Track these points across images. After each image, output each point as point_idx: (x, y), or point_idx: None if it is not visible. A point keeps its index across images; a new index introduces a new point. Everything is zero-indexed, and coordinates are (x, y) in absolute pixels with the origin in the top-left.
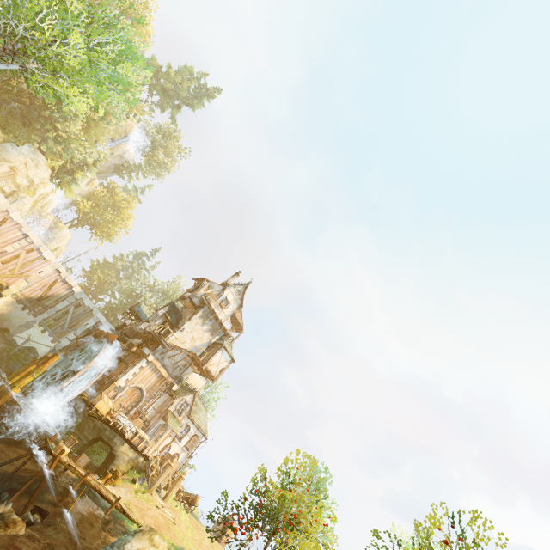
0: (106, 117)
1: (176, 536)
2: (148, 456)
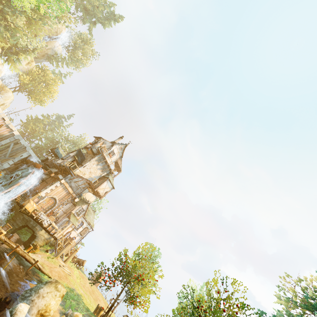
0: (44, 18)
1: (70, 282)
2: (56, 238)
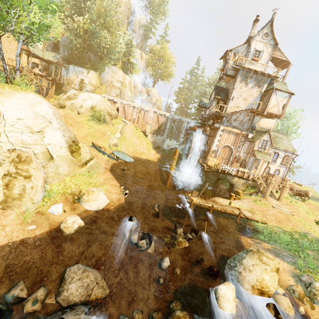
0: (106, 12)
1: (297, 224)
2: (254, 179)
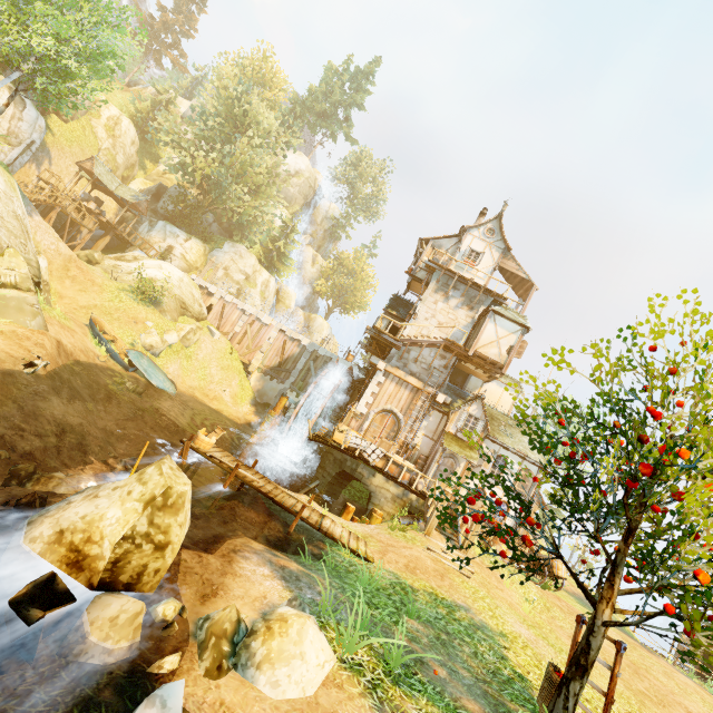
0: (252, 161)
1: (456, 590)
2: (425, 493)
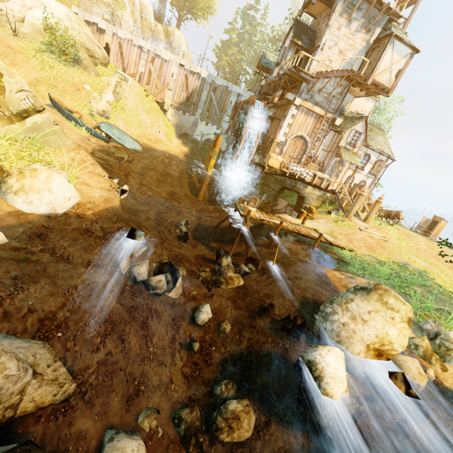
0: None
1: (393, 253)
2: (334, 191)
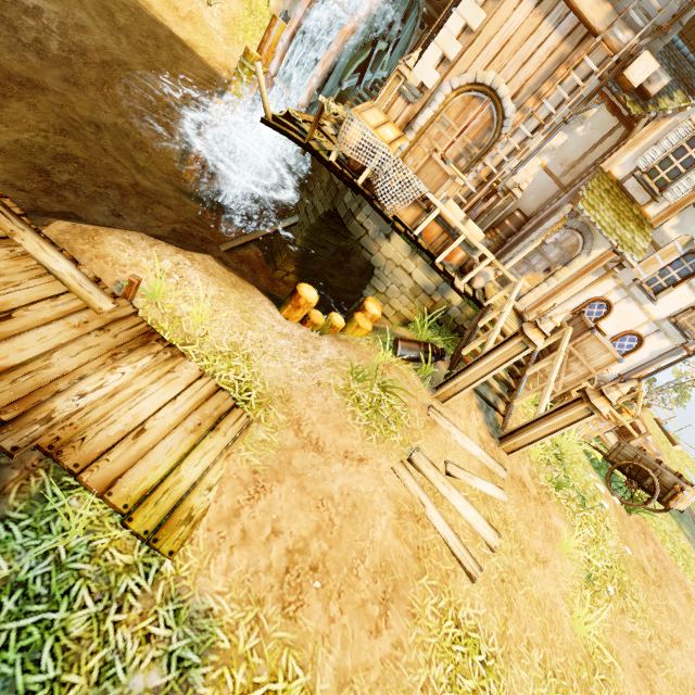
0: None
1: (402, 679)
2: (484, 298)
